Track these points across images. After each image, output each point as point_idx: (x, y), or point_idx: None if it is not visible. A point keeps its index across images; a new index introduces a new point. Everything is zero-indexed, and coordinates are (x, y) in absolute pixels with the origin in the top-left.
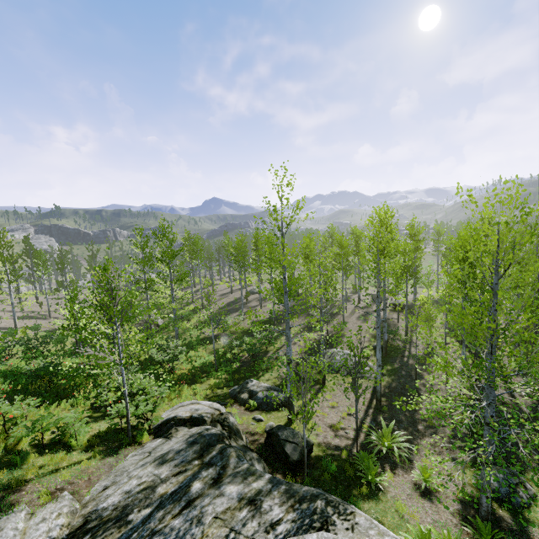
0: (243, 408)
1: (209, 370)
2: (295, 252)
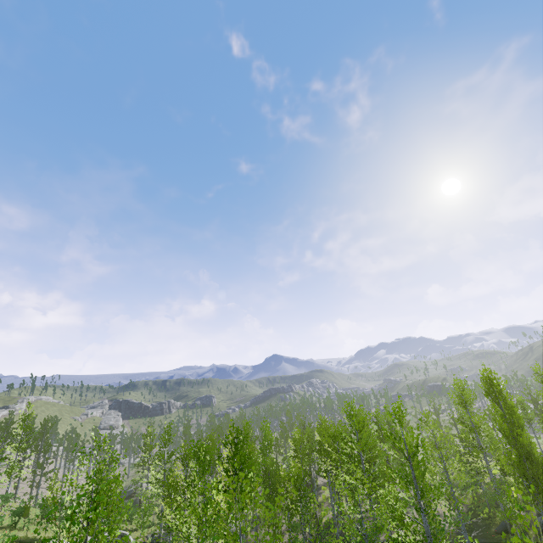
0: (145, 542)
1: (149, 525)
2: (162, 456)
